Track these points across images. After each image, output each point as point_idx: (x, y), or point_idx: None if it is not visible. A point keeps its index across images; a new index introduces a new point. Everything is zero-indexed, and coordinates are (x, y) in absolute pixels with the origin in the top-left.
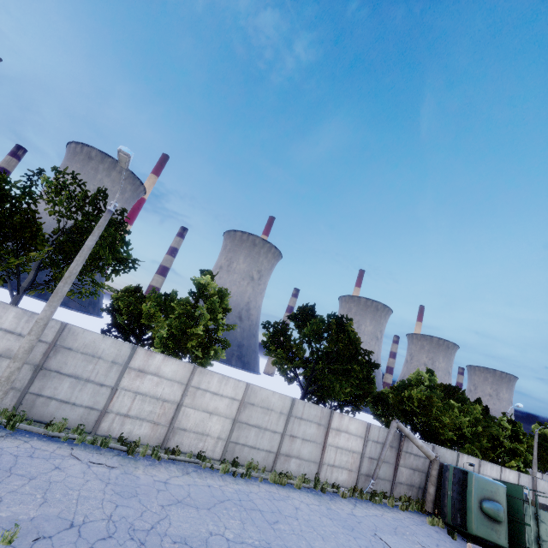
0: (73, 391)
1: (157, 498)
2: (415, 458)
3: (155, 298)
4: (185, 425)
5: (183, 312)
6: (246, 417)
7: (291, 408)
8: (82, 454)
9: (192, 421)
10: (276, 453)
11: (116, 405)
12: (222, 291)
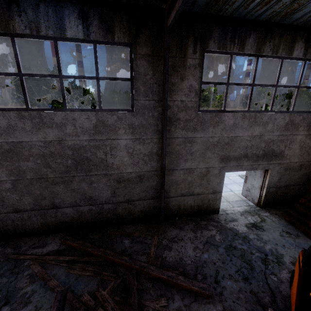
0: None
1: None
2: None
3: None
4: None
5: None
6: None
7: None
8: None
9: None
10: None
11: None
12: None
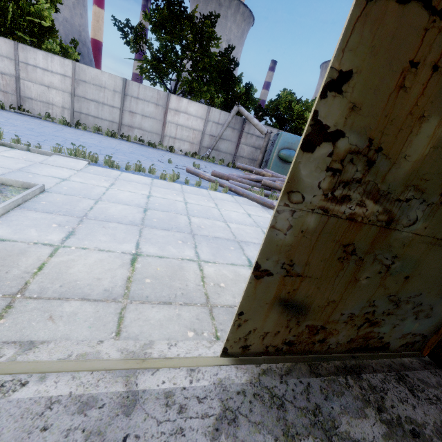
0: None
1: None
2: (258, 139)
3: None
4: (30, 96)
5: None
6: (82, 92)
7: (123, 87)
8: None
9: (34, 93)
10: (118, 123)
11: None
12: None
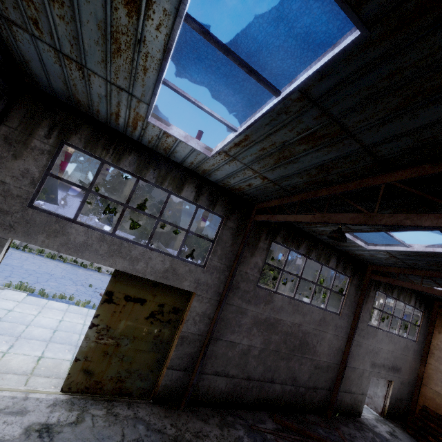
0: None
1: None
2: None
3: None
4: None
5: None
6: None
7: None
8: None
9: None
10: None
11: None
12: None
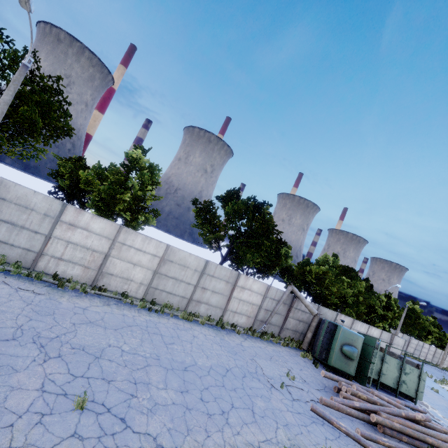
0: (10, 235)
1: (71, 318)
2: (302, 313)
3: (96, 169)
4: (112, 271)
5: (114, 180)
6: (165, 270)
7: (204, 268)
8: (14, 282)
9: (118, 269)
10: (189, 299)
11: (50, 250)
12: (152, 166)
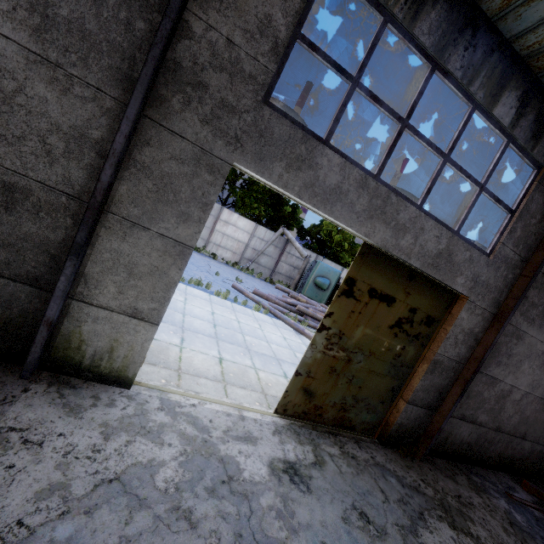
0: None
1: None
2: (297, 260)
3: None
4: None
5: None
6: None
7: None
8: None
9: None
10: None
11: None
12: None
